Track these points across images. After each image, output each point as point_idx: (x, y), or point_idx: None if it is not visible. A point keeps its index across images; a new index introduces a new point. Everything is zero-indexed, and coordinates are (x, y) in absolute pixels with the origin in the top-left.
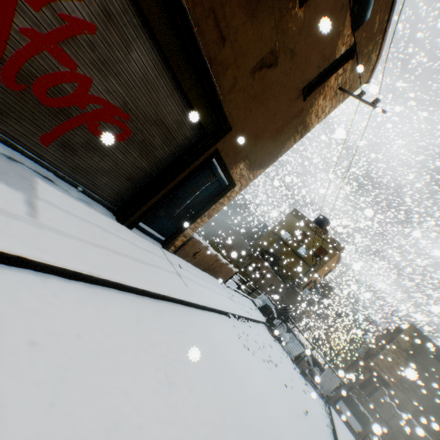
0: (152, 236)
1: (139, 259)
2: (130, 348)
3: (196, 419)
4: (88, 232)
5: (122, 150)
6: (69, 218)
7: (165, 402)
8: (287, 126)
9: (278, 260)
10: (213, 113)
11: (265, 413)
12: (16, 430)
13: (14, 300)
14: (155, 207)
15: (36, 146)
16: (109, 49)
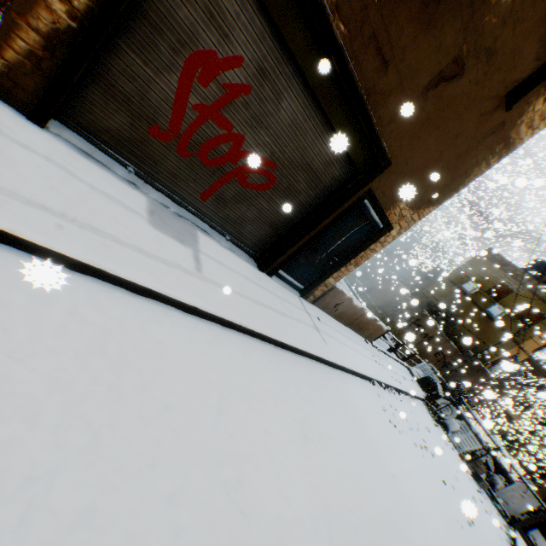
0: (290, 284)
1: (278, 310)
2: (271, 396)
3: (328, 476)
4: (236, 283)
5: (267, 198)
6: (222, 269)
7: (300, 451)
8: (474, 148)
9: (454, 320)
10: (368, 148)
11: (407, 500)
12: (203, 435)
13: (192, 341)
14: (295, 255)
15: (197, 202)
16: (261, 104)
